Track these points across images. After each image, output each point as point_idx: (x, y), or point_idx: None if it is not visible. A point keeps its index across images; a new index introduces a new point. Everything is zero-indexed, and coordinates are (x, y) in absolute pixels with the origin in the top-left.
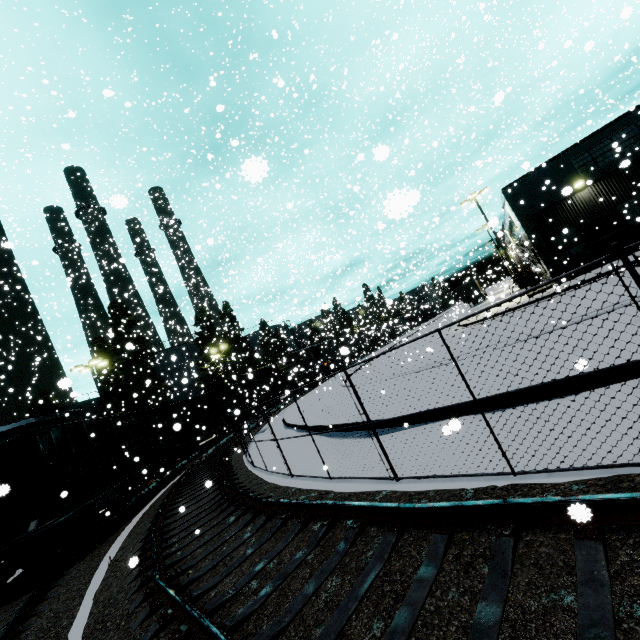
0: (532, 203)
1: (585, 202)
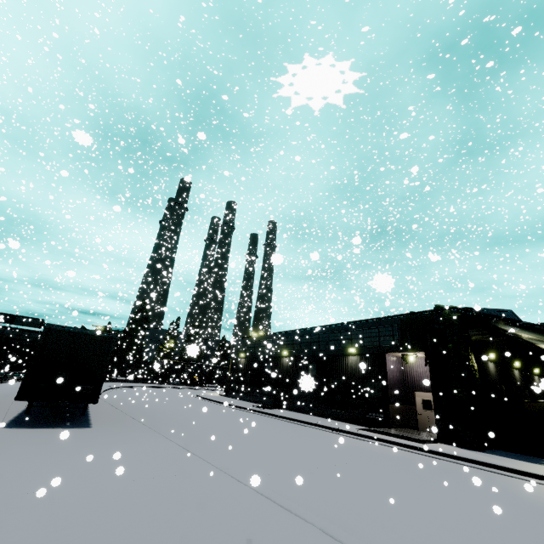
0: (235, 352)
1: (242, 364)
